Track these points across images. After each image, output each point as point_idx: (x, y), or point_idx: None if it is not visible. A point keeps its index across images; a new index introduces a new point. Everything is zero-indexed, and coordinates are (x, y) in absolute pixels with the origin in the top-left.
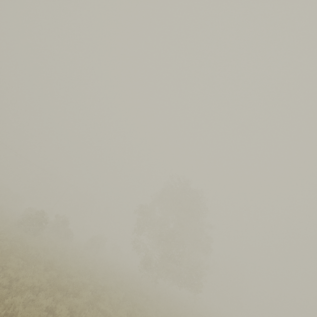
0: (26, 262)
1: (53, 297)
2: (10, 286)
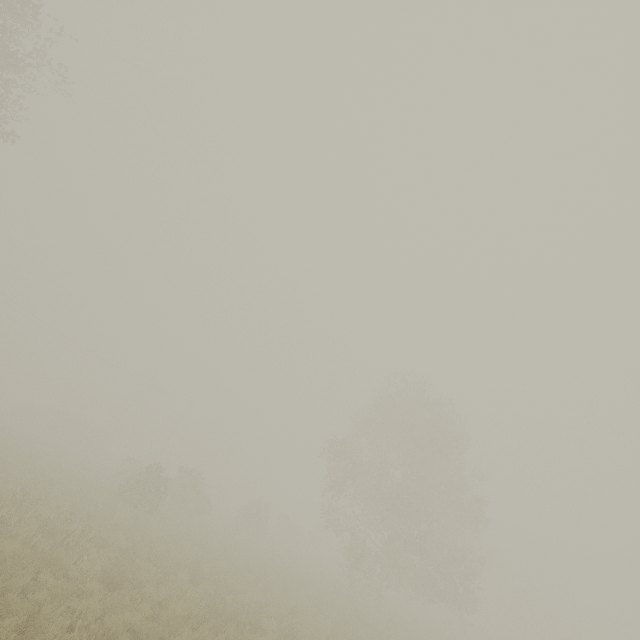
0: (159, 568)
1: (224, 634)
2: (152, 615)
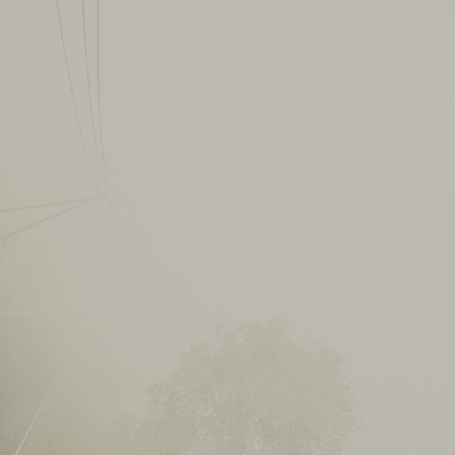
0: None
1: None
2: None
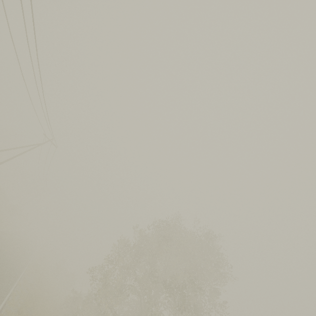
0: None
1: None
2: None
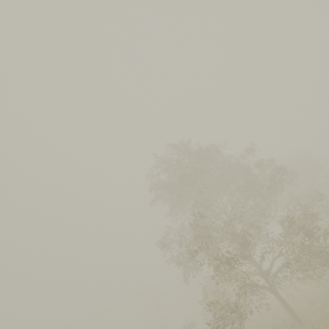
0: None
1: None
2: None
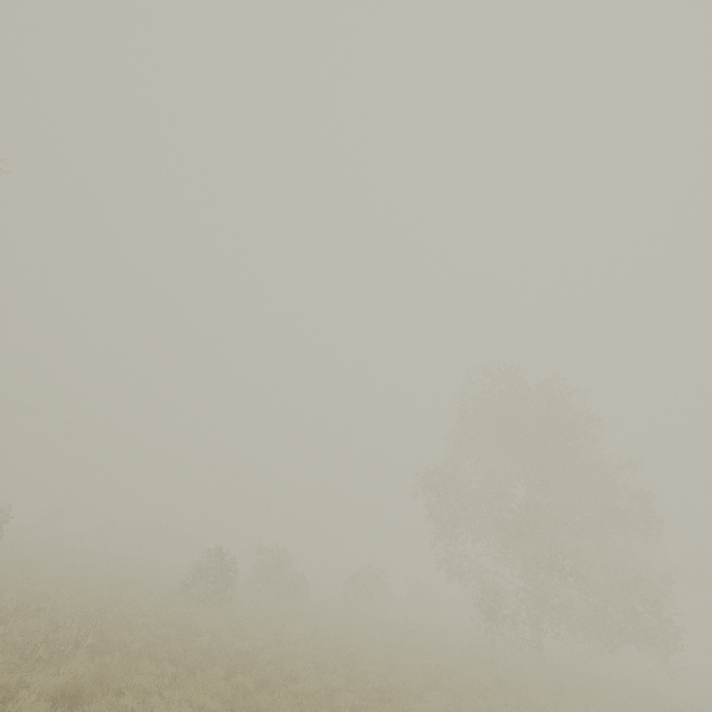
0: (182, 668)
1: None
2: None
